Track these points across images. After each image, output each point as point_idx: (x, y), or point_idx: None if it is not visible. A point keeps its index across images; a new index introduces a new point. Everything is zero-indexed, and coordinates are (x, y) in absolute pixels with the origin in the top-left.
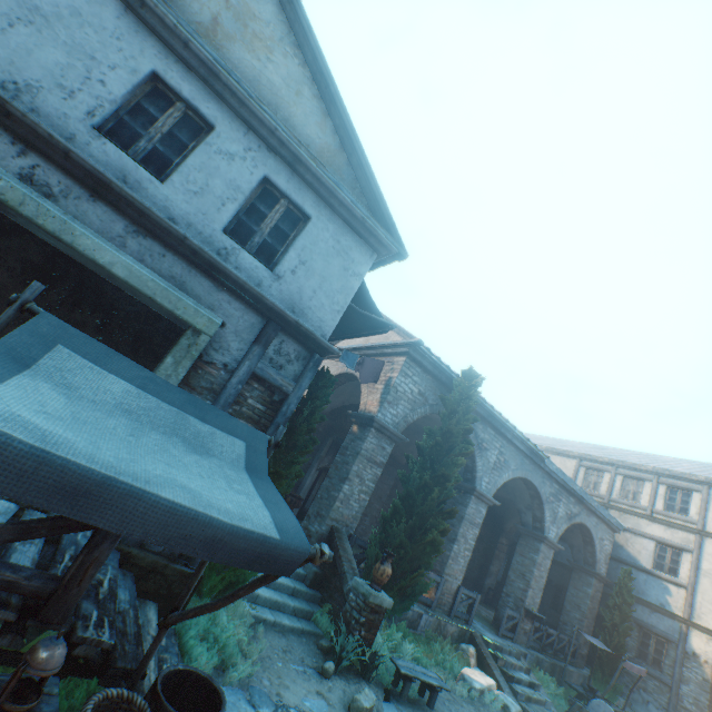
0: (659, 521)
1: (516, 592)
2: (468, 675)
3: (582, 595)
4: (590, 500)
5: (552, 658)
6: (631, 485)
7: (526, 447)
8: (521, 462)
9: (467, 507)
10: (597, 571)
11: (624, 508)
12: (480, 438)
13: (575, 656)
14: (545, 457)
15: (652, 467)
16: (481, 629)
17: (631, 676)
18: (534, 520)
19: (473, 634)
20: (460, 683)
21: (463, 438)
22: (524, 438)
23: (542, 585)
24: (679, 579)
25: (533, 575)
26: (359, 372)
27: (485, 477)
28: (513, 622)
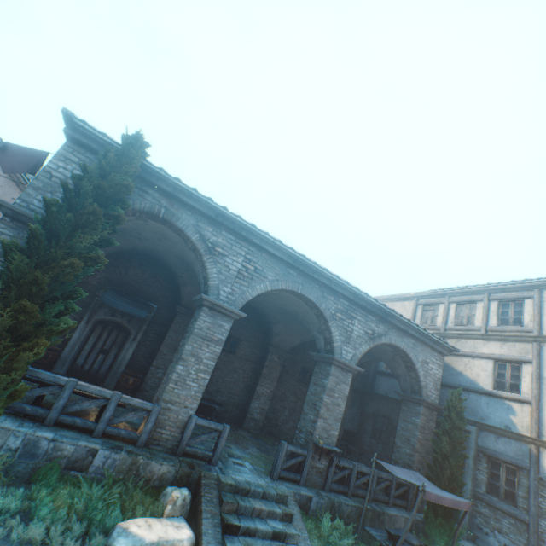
0: (494, 338)
1: (307, 425)
2: (124, 529)
3: (411, 427)
4: (395, 316)
5: (368, 501)
6: (464, 310)
7: (287, 255)
8: (284, 273)
9: (198, 321)
10: (426, 398)
11: (459, 334)
12: (210, 242)
13: (407, 498)
14: (316, 266)
15: (481, 286)
16: (241, 470)
17: (484, 517)
18: (326, 343)
19: (201, 475)
20: (79, 542)
21: (110, 207)
22: (278, 243)
23: (340, 415)
24: (522, 394)
25: (323, 403)
26: (0, 159)
27: (225, 287)
28: (296, 460)
